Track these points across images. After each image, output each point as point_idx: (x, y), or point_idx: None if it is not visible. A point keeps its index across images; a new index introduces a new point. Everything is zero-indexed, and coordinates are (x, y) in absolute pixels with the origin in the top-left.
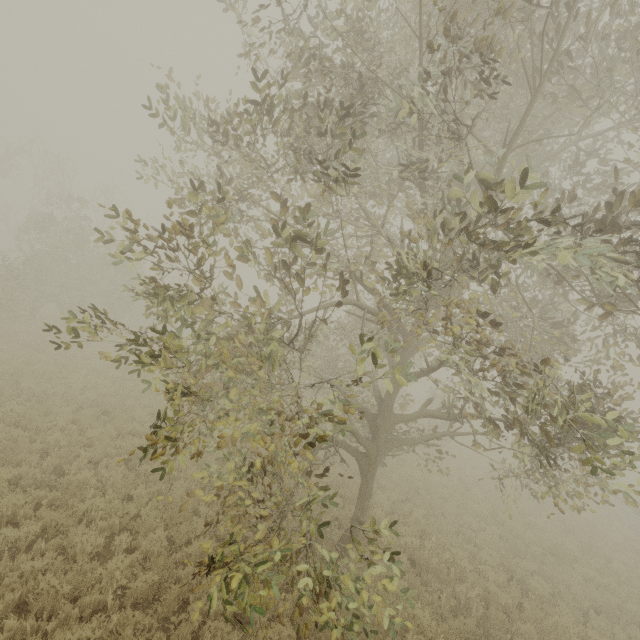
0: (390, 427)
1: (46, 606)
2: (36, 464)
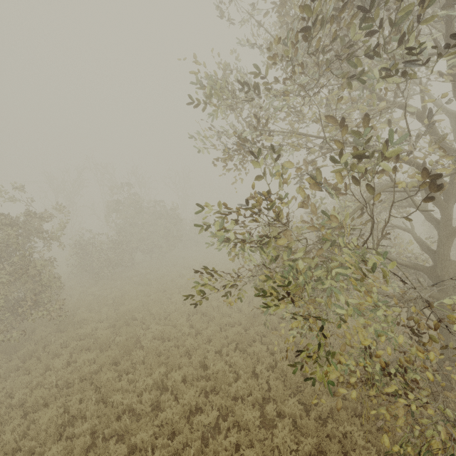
0: (454, 274)
1: None
2: (187, 363)
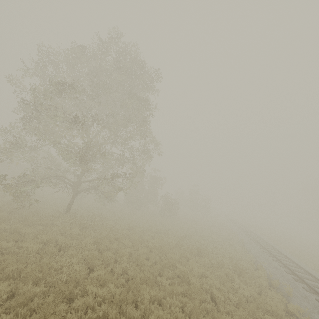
0: (80, 177)
1: None
2: None
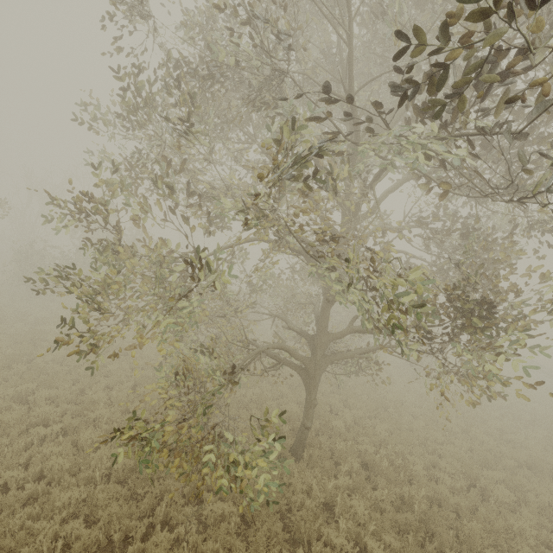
0: (325, 344)
1: (56, 477)
2: (69, 388)
